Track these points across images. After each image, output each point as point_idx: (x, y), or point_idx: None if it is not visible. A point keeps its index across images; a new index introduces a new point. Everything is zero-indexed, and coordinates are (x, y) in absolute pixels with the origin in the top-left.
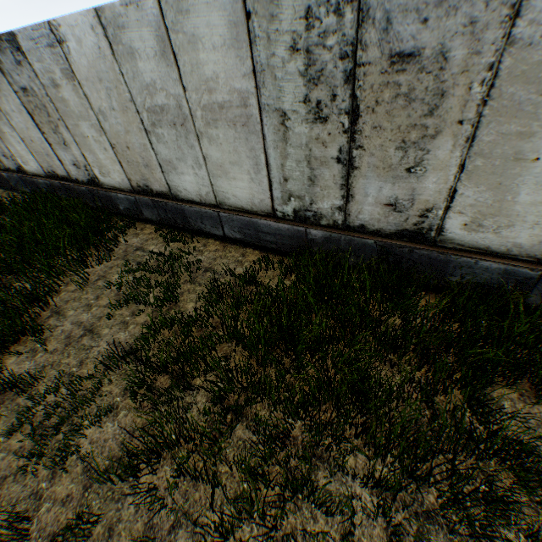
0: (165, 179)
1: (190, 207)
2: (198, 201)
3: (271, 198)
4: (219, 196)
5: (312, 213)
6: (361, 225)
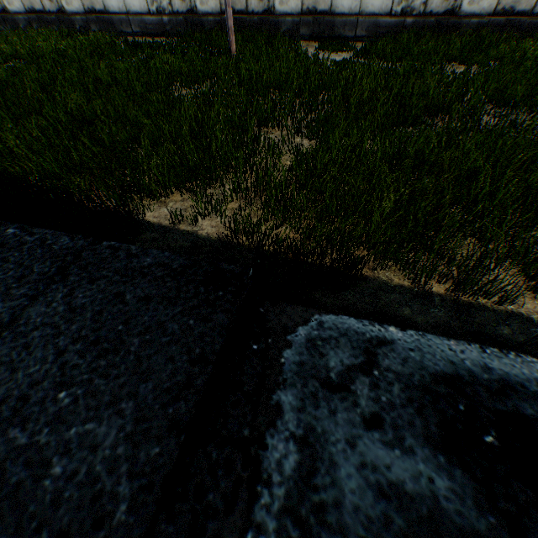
0: (331, 1)
1: (340, 20)
2: (347, 15)
3: (392, 4)
4: (363, 8)
5: (410, 10)
6: (430, 13)
